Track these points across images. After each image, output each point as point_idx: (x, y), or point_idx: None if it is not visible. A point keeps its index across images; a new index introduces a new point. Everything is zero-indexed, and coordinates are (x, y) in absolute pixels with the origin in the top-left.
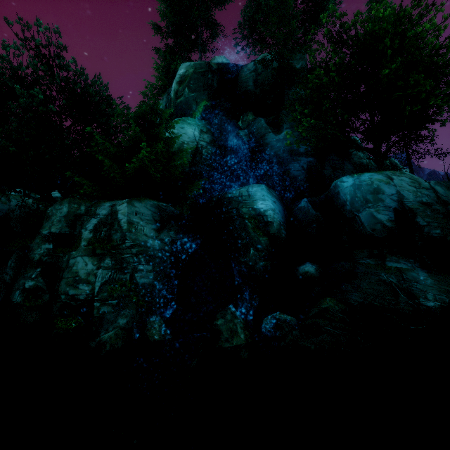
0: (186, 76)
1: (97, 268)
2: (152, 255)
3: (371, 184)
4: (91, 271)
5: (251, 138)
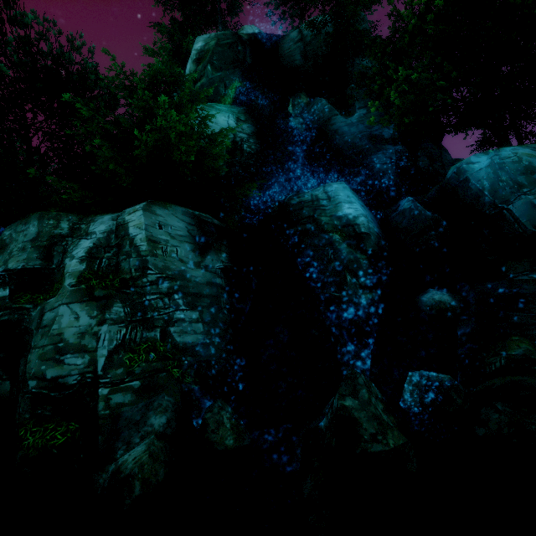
0: (206, 51)
1: (98, 324)
2: (195, 293)
3: (519, 161)
4: (86, 329)
5: (309, 127)
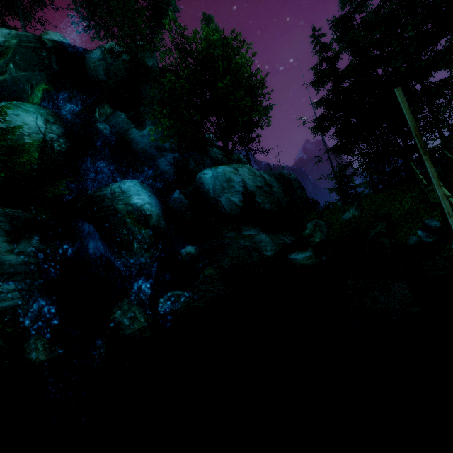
0: (7, 47)
1: None
2: (11, 272)
3: (225, 175)
4: None
5: (113, 133)
